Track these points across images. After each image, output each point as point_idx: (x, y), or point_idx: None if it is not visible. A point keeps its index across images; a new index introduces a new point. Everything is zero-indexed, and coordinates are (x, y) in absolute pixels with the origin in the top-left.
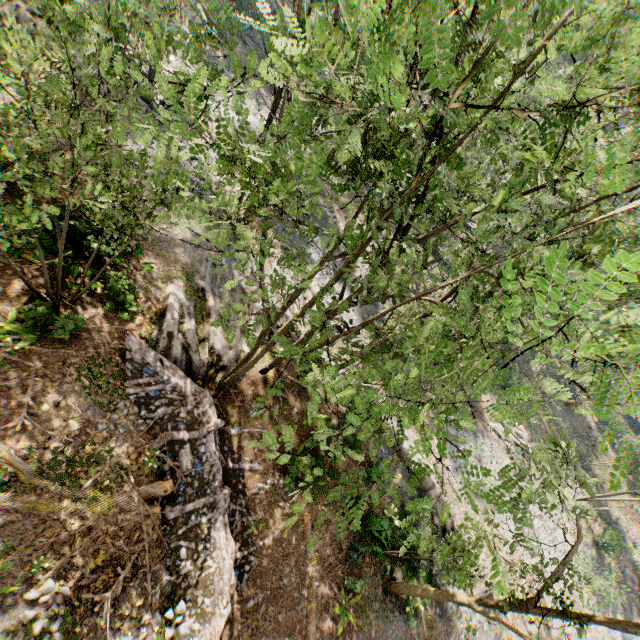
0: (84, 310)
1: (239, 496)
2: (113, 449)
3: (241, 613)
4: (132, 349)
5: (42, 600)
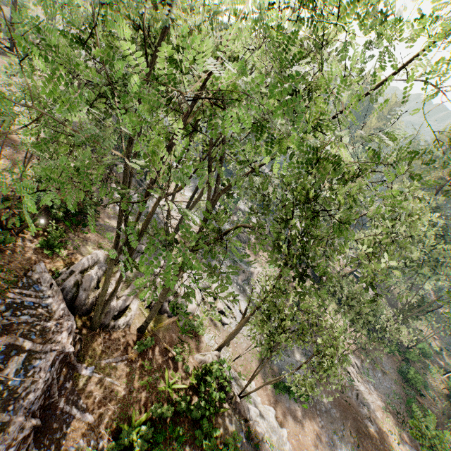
0: (23, 241)
1: (51, 446)
2: None
3: None
4: (36, 270)
5: None
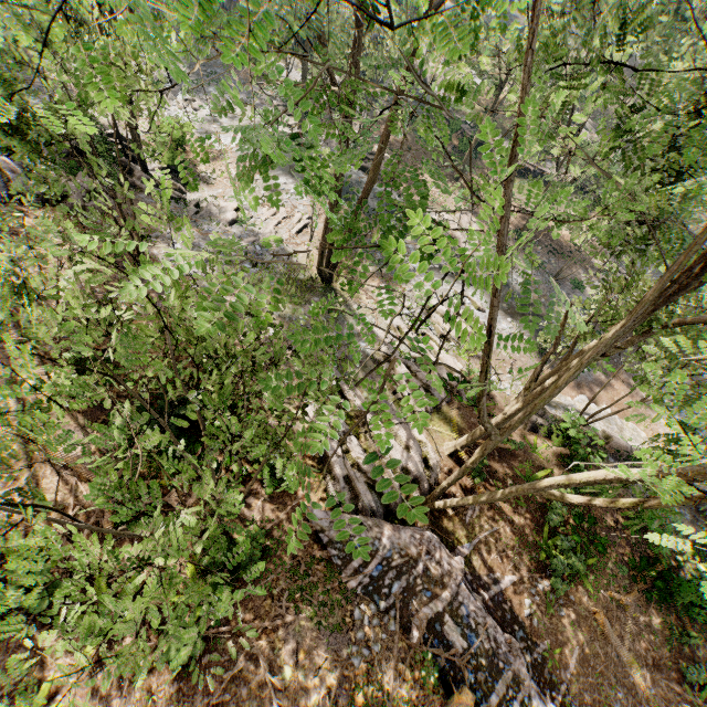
0: (249, 508)
1: (514, 628)
2: (382, 680)
3: None
4: (323, 527)
5: None
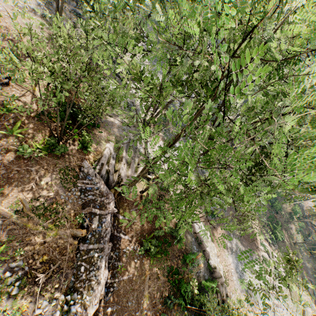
0: (69, 146)
1: (116, 250)
2: (64, 208)
3: (103, 313)
4: (84, 166)
5: (15, 269)
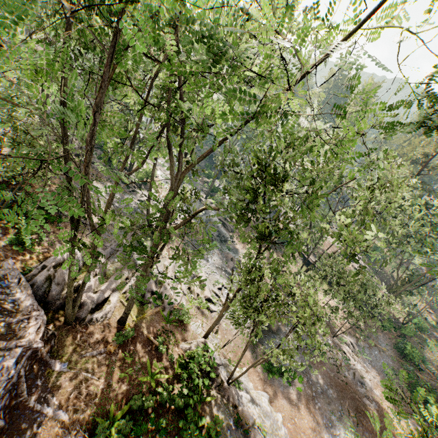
0: None
1: None
2: None
3: None
4: (4, 267)
5: None
